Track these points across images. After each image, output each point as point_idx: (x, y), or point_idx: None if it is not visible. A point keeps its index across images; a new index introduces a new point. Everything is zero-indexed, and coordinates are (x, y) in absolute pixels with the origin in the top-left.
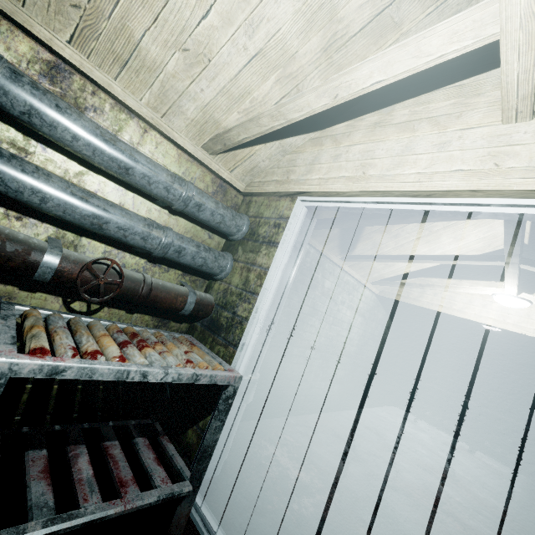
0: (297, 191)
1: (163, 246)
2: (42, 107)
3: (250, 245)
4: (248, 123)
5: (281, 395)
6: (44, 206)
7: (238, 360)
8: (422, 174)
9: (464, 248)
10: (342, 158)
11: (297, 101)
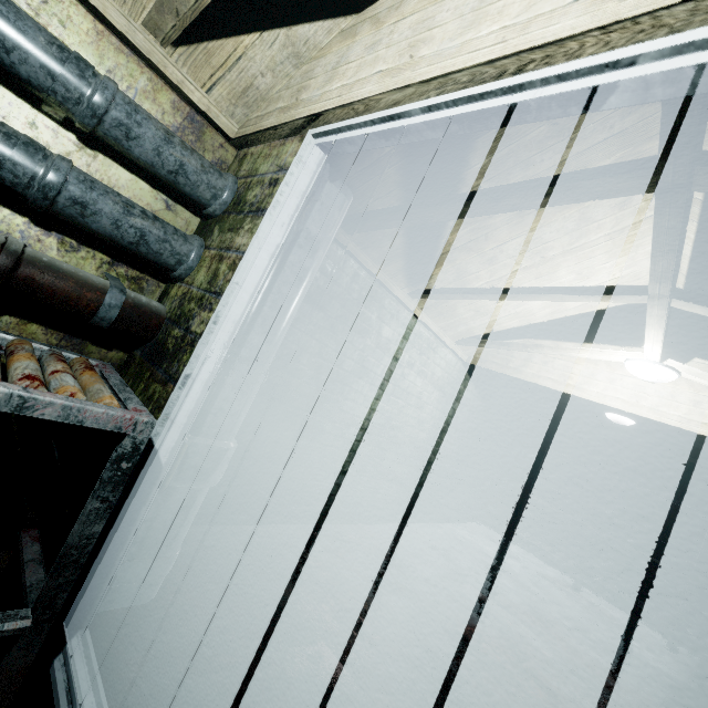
0: (305, 114)
1: (43, 183)
2: None
3: (230, 220)
4: None
5: (302, 491)
6: None
7: (176, 404)
8: (511, 26)
9: None
10: (381, 44)
11: None
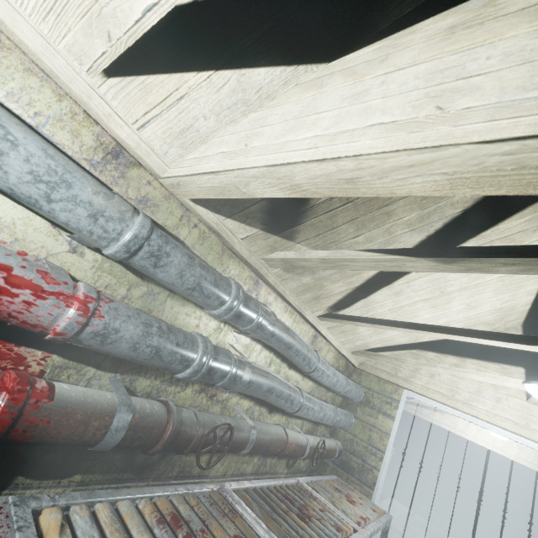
0: (405, 387)
1: (337, 421)
2: (324, 372)
3: (368, 410)
4: (394, 360)
5: None
6: (311, 417)
7: (374, 499)
8: (489, 412)
9: None
10: (436, 378)
11: (432, 368)
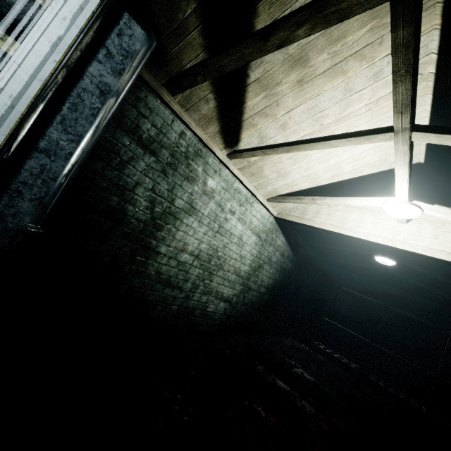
0: None
1: None
2: None
3: None
4: None
5: (141, 298)
6: None
7: None
8: None
9: (359, 160)
10: None
11: None
